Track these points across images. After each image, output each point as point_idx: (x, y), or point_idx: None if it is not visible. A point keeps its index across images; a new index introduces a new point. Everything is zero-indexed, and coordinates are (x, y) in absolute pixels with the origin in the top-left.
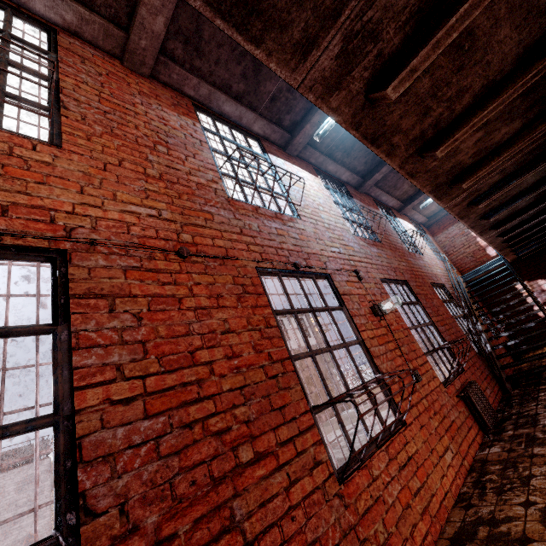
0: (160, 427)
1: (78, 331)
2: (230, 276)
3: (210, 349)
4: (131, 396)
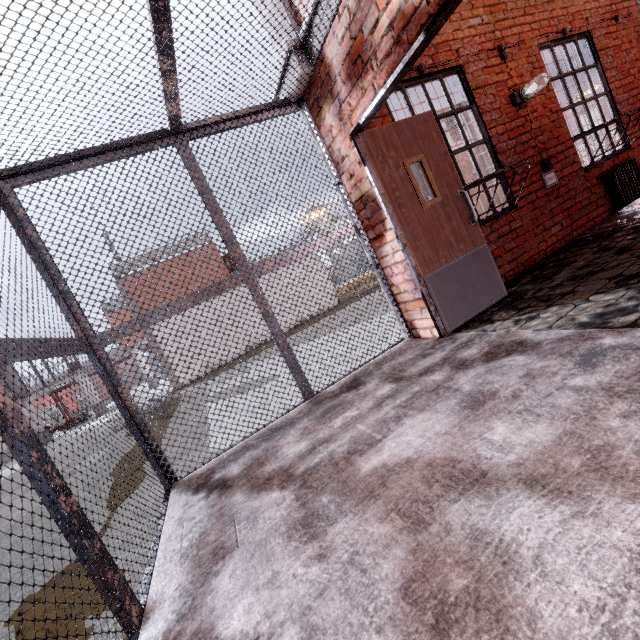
0: (627, 97)
1: (603, 65)
2: (632, 28)
3: (632, 69)
4: (619, 87)
